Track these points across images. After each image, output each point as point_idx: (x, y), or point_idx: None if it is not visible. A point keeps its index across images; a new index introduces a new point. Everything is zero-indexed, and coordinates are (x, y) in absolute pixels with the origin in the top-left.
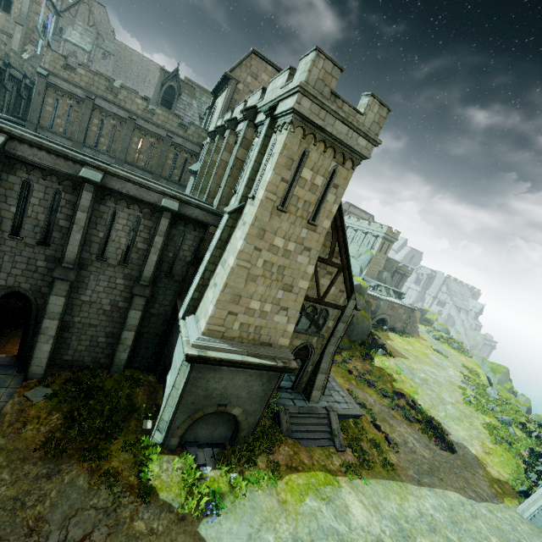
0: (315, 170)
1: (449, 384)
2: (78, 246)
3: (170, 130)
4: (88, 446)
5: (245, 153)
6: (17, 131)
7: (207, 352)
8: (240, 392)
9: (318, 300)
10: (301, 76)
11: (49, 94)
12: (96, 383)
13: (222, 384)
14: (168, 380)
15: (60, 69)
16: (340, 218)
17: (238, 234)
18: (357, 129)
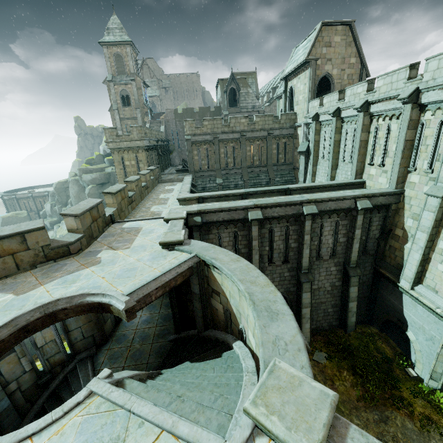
0: None
1: None
2: (308, 257)
3: (269, 129)
4: (387, 395)
5: (412, 133)
6: (264, 203)
7: None
8: None
9: None
10: None
11: (193, 149)
12: (345, 342)
13: None
14: (413, 337)
15: (195, 130)
16: None
17: None
18: None
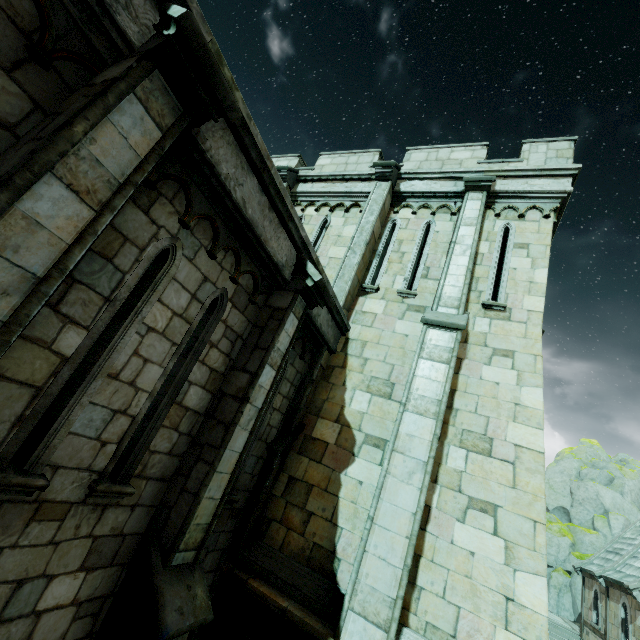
0: None
1: None
2: None
3: None
4: None
5: (378, 229)
6: None
7: None
8: None
9: None
10: (554, 160)
11: None
12: None
13: None
14: None
15: None
16: None
17: (494, 373)
18: None
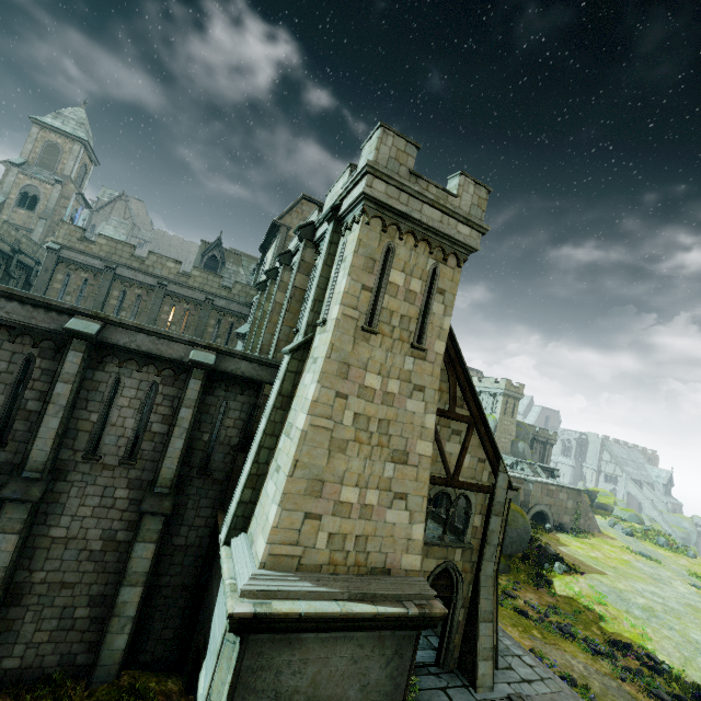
0: (408, 272)
1: (690, 610)
2: (53, 438)
3: (210, 292)
4: None
5: (305, 280)
6: None
7: (272, 604)
8: (346, 690)
9: (449, 480)
10: (366, 159)
11: (59, 270)
12: None
13: (307, 675)
14: (201, 684)
15: (76, 242)
16: (454, 346)
17: (307, 378)
18: (454, 213)
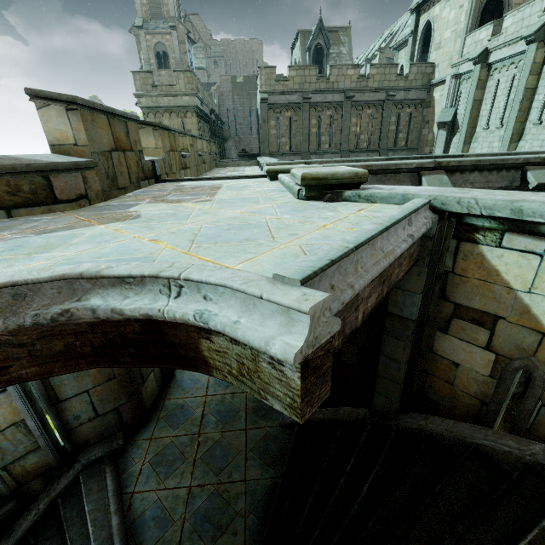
0: None
1: None
2: None
3: (389, 88)
4: None
5: None
6: (453, 160)
7: None
8: None
9: None
10: None
11: (270, 117)
12: None
13: None
14: None
15: (274, 84)
16: None
17: None
18: None
